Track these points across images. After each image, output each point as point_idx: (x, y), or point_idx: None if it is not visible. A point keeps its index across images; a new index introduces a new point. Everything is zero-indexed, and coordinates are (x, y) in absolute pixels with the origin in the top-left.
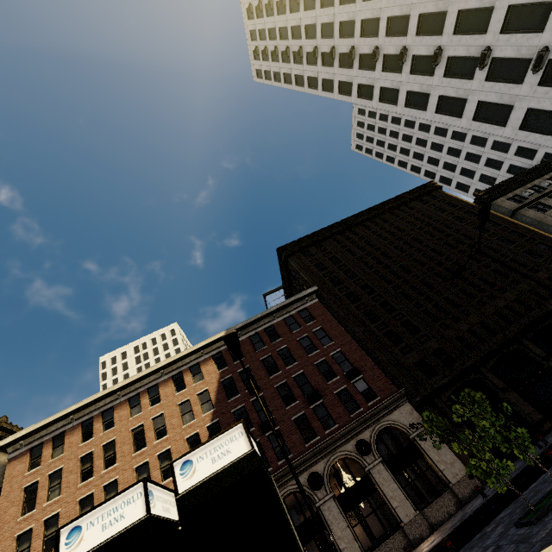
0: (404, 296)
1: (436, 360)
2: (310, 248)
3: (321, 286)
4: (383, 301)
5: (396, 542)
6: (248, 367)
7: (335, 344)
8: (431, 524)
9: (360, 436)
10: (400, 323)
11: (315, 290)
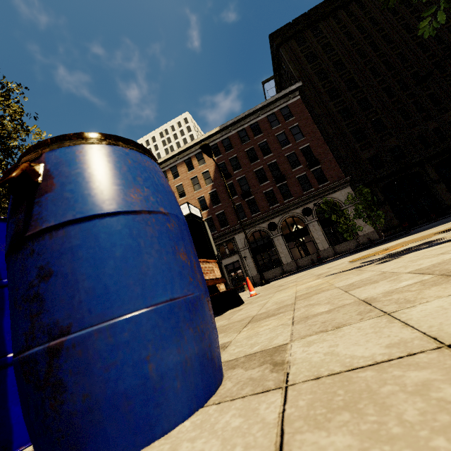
0: (386, 92)
1: (388, 156)
2: (305, 33)
3: (306, 82)
4: (362, 98)
5: (312, 258)
6: (236, 156)
7: (306, 140)
8: (336, 253)
9: (307, 206)
10: (371, 121)
11: (298, 86)
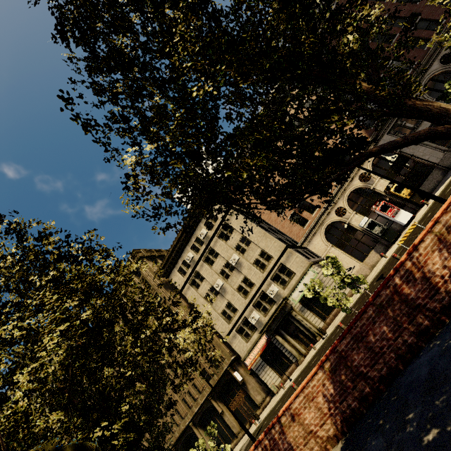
0: None
1: None
2: None
3: None
4: None
5: None
6: None
7: None
8: None
9: None
10: None
11: None
